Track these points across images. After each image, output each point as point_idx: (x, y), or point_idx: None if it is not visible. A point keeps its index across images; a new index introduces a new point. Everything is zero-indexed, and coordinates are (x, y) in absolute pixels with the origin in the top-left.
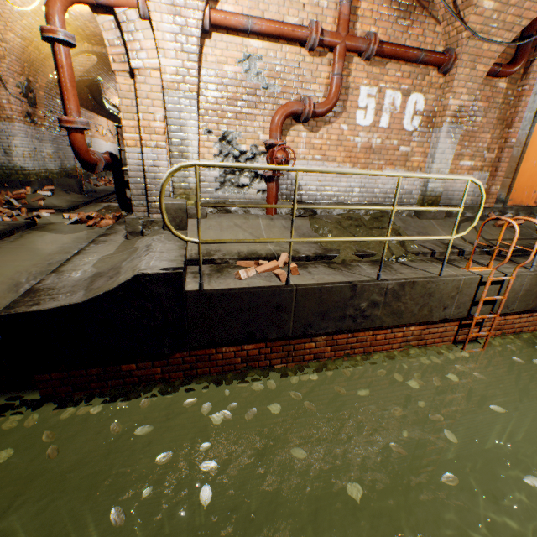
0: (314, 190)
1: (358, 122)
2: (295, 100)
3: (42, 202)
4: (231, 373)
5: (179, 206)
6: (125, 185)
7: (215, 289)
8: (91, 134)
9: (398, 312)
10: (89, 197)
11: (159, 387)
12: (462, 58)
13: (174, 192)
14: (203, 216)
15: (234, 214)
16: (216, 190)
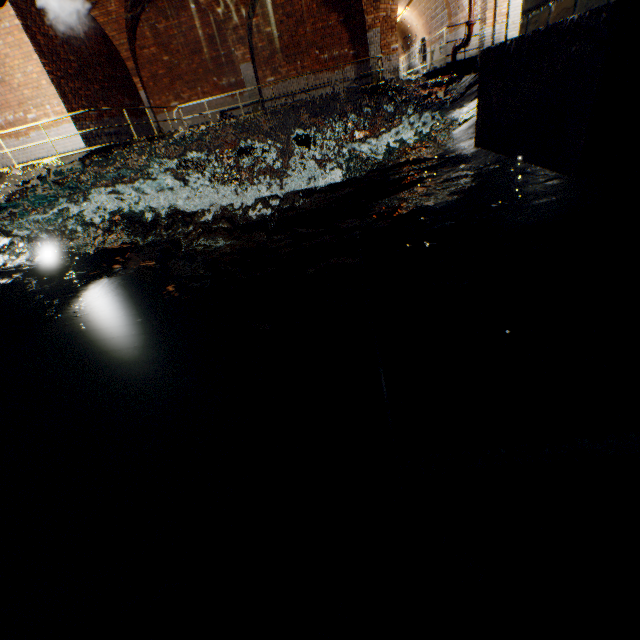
0: None
1: None
2: None
3: None
4: None
5: None
6: (455, 62)
7: None
8: None
9: None
10: None
11: None
12: None
13: None
14: None
15: None
16: None
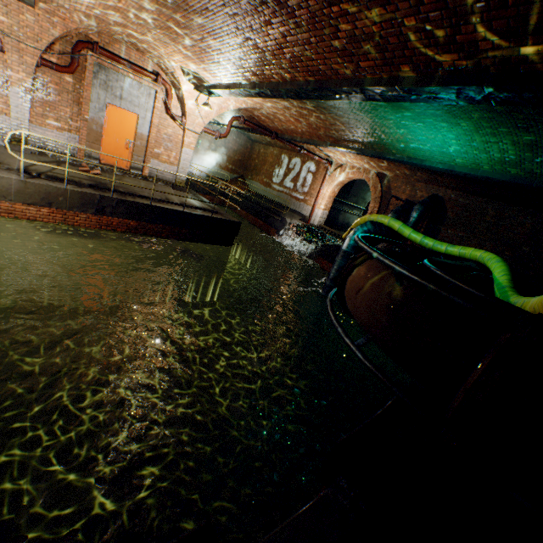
0: None
1: None
2: None
3: None
4: None
5: None
6: None
7: None
8: None
9: None
10: None
11: None
12: (7, 47)
13: None
14: None
15: None
16: None
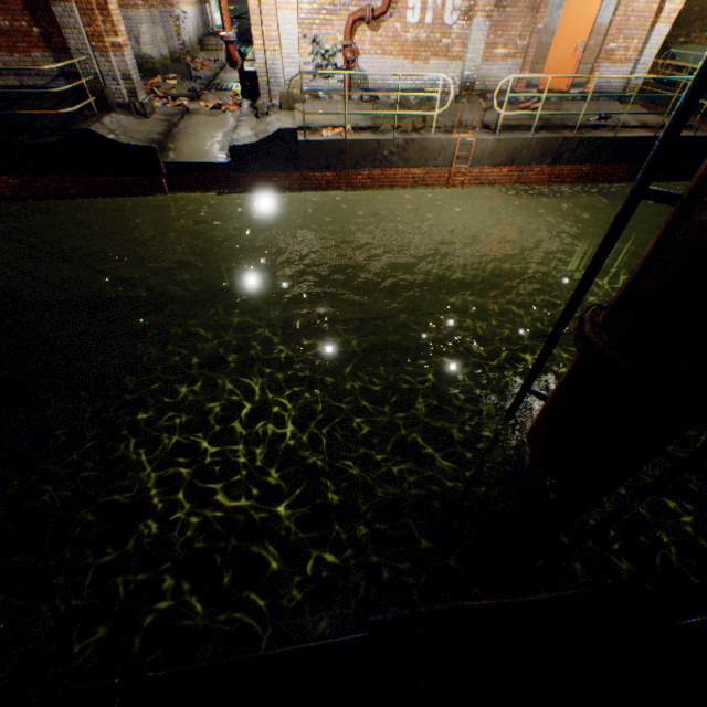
0: (377, 80)
1: (408, 21)
2: (361, 7)
3: (175, 92)
4: (320, 190)
5: (289, 95)
6: (245, 76)
7: (311, 140)
8: (177, 1)
9: (406, 160)
10: (200, 86)
11: (288, 194)
12: None
13: (286, 84)
14: (303, 102)
15: (323, 100)
16: (311, 82)
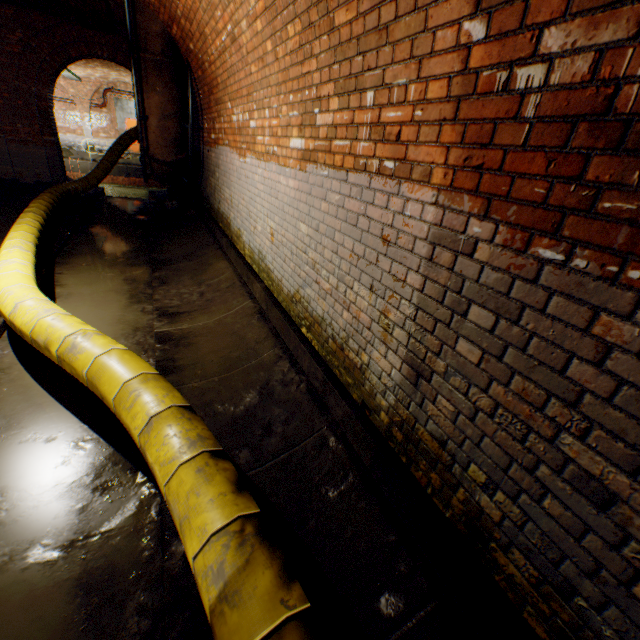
0: None
1: None
2: None
3: None
4: None
5: None
6: None
7: None
8: None
9: None
10: None
11: None
12: (77, 103)
13: None
14: None
15: None
16: None
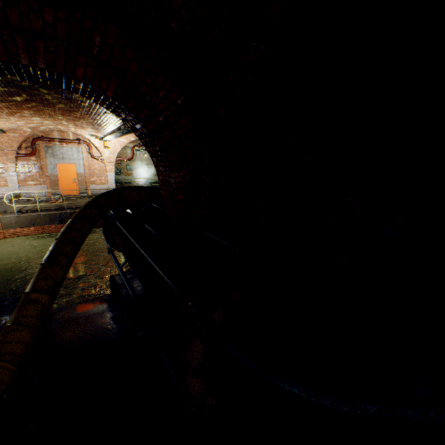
0: None
1: None
2: None
3: None
4: None
5: None
6: None
7: None
8: None
9: None
10: None
11: None
12: (0, 154)
13: None
14: None
15: None
16: None
